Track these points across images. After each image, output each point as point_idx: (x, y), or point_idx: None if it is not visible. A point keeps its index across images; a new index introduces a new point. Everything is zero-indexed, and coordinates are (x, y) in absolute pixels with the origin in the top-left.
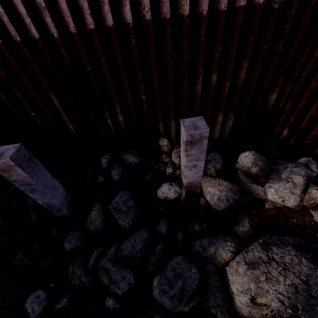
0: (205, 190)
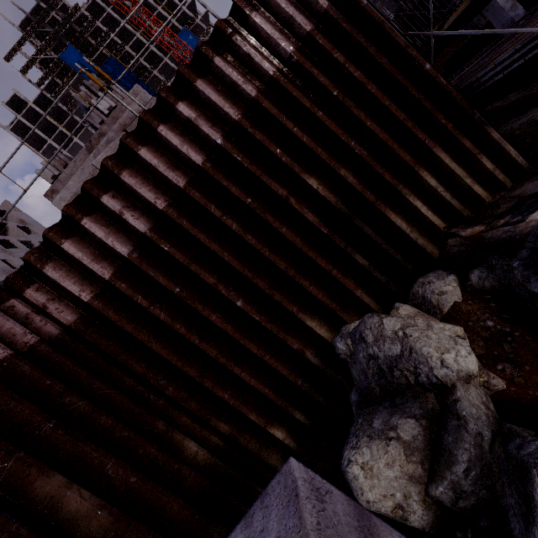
0: None
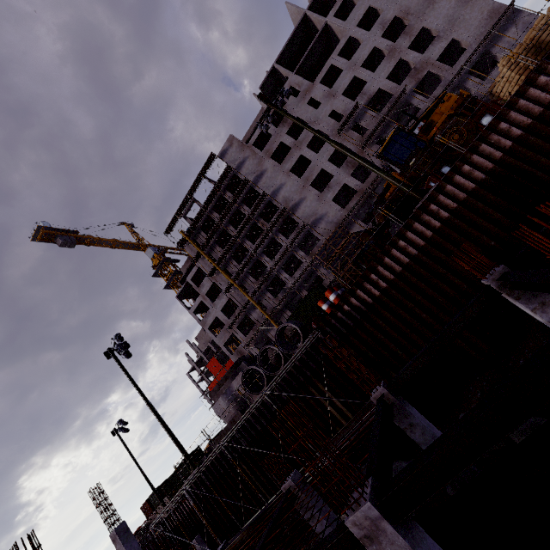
0: None
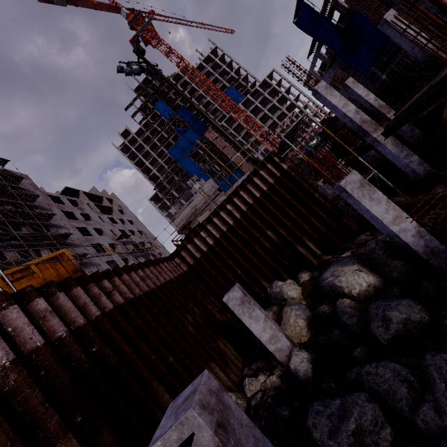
0: (294, 326)
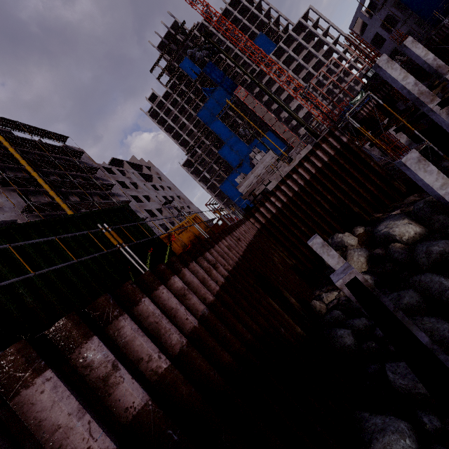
0: (357, 262)
